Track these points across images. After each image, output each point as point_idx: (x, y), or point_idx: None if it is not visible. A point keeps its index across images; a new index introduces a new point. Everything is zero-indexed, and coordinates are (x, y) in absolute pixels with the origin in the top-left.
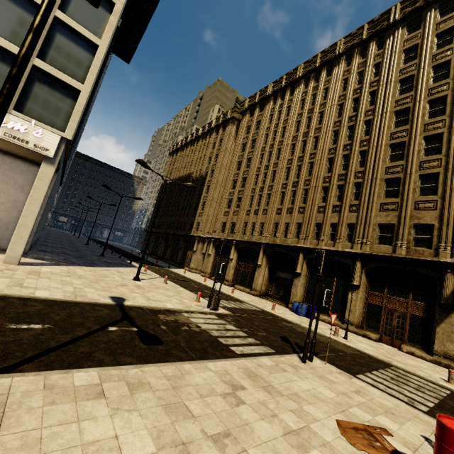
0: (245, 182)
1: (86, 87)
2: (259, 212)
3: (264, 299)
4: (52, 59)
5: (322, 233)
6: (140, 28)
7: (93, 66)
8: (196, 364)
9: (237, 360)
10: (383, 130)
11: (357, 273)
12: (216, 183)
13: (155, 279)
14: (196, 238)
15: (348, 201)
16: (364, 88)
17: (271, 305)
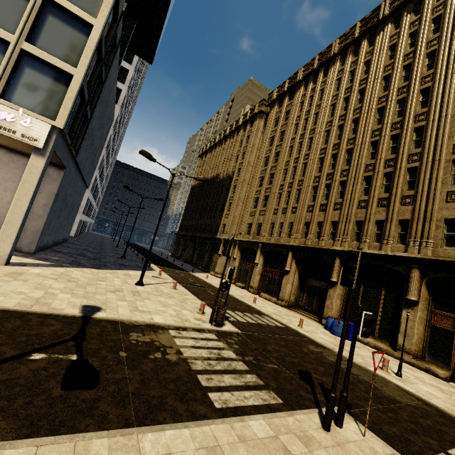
0: (272, 179)
1: (80, 71)
2: (288, 210)
3: (293, 310)
4: (44, 43)
5: (364, 232)
6: (158, 23)
7: (88, 48)
8: (120, 437)
9: (205, 426)
10: (448, 97)
11: (414, 284)
12: (242, 182)
13: (165, 284)
14: (221, 241)
15: (399, 192)
16: (419, 50)
17: (299, 319)
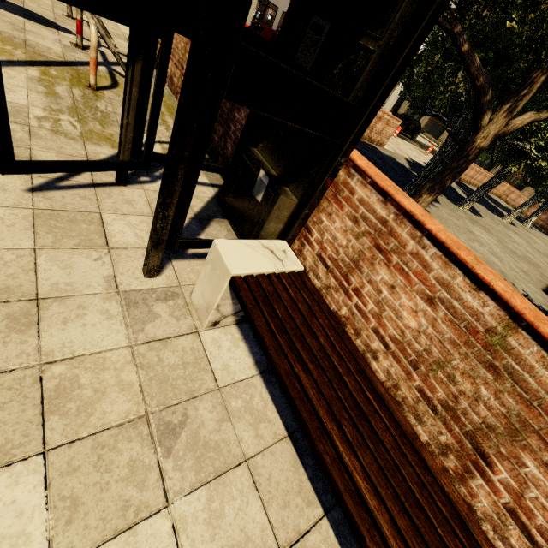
0: None
1: None
2: None
3: None
4: None
5: None
6: None
7: None
8: None
9: None
10: None
11: None
12: None
13: None
14: None
15: None
16: None
17: None
